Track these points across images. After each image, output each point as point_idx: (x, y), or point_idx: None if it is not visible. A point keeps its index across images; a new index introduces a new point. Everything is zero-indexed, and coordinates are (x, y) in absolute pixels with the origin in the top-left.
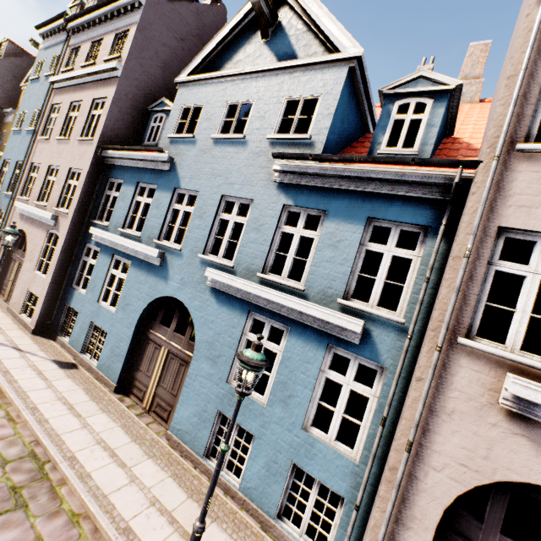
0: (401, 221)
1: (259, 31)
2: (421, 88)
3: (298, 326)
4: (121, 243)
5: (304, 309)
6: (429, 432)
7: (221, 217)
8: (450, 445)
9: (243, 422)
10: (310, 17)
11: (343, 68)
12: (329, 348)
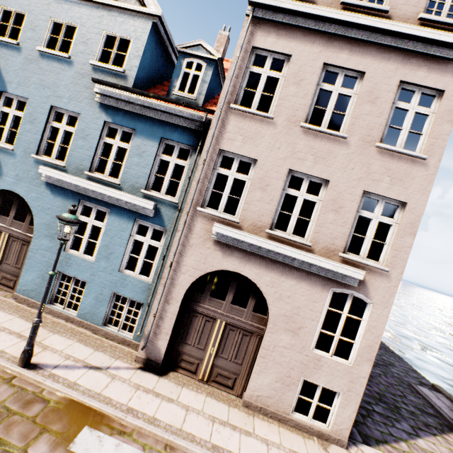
0: (180, 142)
1: None
2: (200, 53)
3: (116, 209)
4: None
5: (118, 196)
6: (182, 256)
7: (52, 125)
8: (190, 260)
9: (78, 275)
10: None
11: (149, 21)
12: (136, 221)
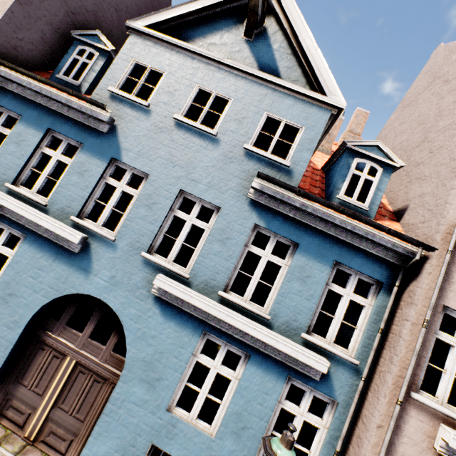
0: (362, 272)
1: (241, 24)
2: (376, 156)
3: (260, 355)
4: (12, 207)
5: (274, 343)
6: None
7: (176, 214)
8: None
9: None
10: (300, 44)
11: (326, 111)
12: (287, 379)
